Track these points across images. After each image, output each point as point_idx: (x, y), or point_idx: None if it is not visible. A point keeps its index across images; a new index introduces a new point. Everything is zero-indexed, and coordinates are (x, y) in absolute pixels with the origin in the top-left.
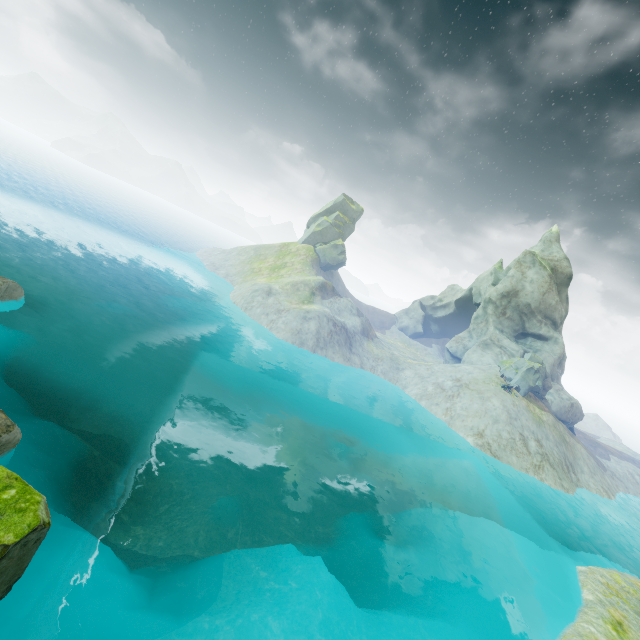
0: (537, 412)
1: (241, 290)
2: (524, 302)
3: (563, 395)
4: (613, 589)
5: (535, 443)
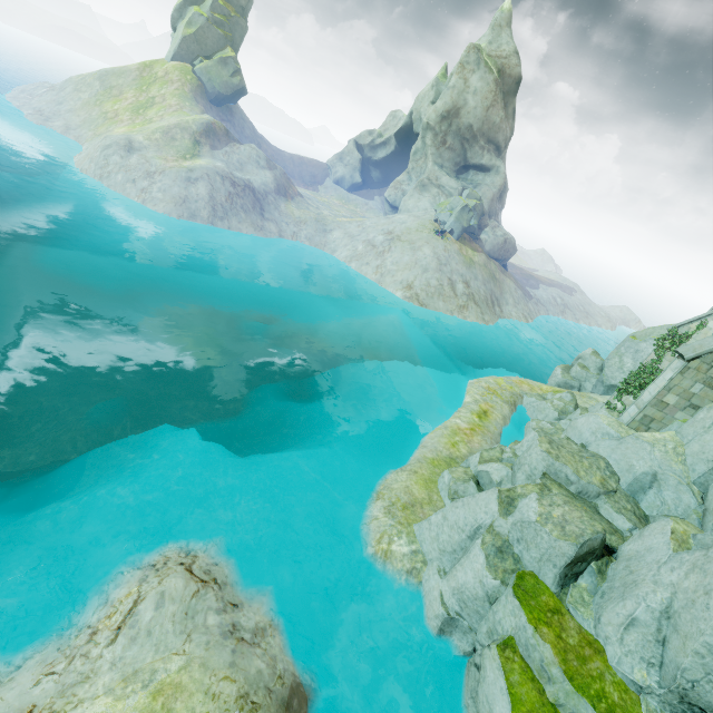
0: (469, 254)
1: (88, 149)
2: (466, 124)
3: (498, 232)
4: (492, 390)
5: (463, 285)
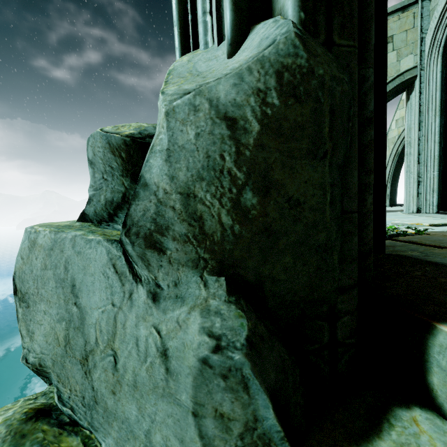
0: None
1: None
2: None
3: None
4: None
5: None
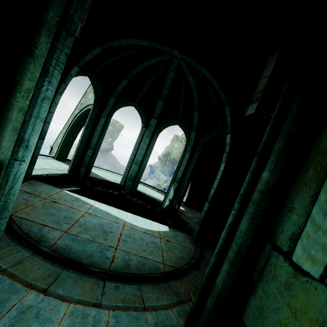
0: None
1: None
2: (172, 157)
3: None
4: None
5: None
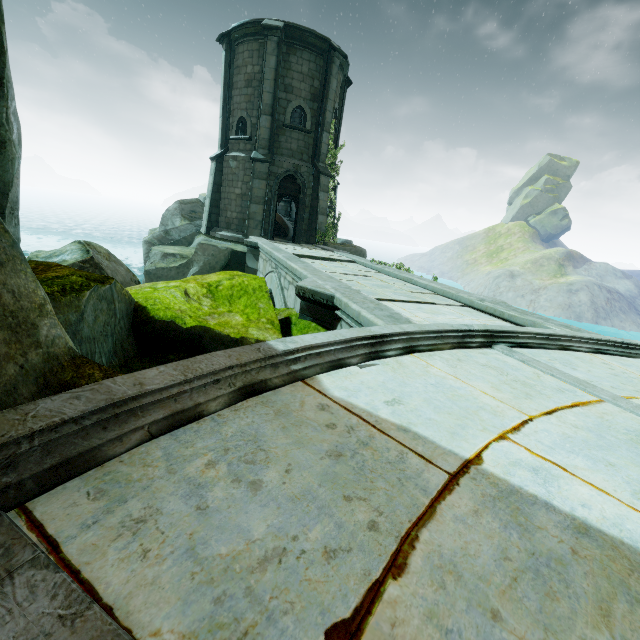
0: None
1: (475, 281)
2: None
3: None
4: None
5: None
